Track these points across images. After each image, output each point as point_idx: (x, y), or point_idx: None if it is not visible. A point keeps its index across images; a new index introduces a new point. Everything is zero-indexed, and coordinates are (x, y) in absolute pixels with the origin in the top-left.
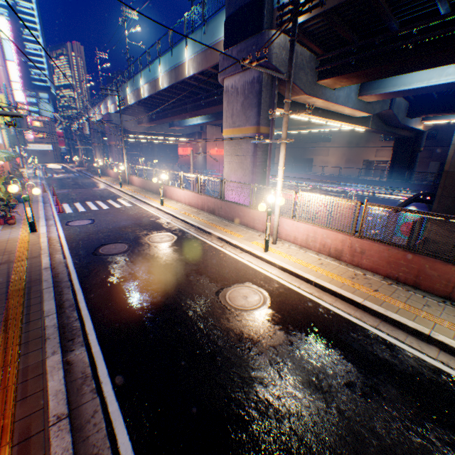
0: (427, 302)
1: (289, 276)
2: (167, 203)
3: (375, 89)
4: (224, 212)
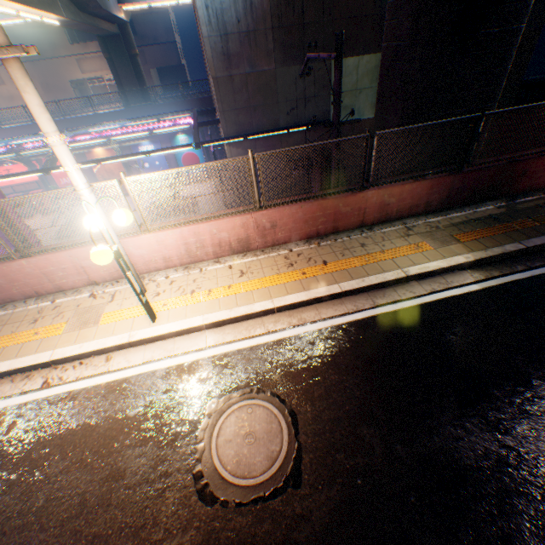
0: (359, 241)
1: (236, 326)
2: None
3: None
4: None
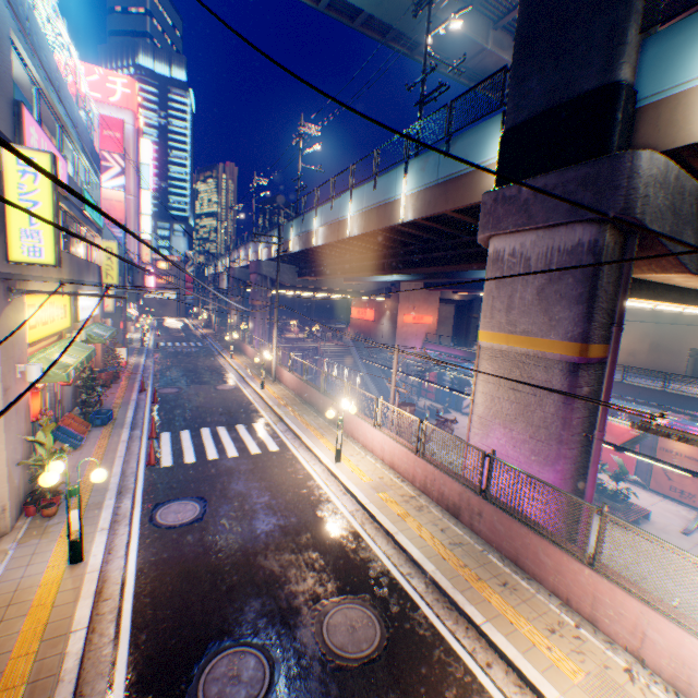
0: None
1: None
2: (345, 452)
3: None
4: (487, 528)
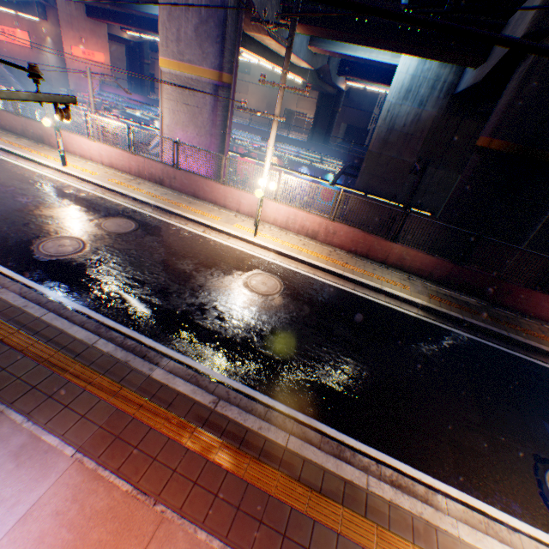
0: (374, 267)
1: (285, 259)
2: (68, 161)
3: (326, 44)
4: (180, 185)
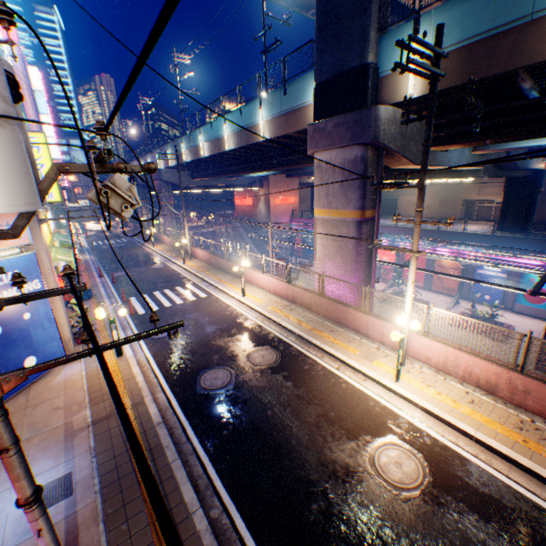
0: None
1: (438, 422)
2: (247, 291)
3: (495, 144)
4: (324, 311)
